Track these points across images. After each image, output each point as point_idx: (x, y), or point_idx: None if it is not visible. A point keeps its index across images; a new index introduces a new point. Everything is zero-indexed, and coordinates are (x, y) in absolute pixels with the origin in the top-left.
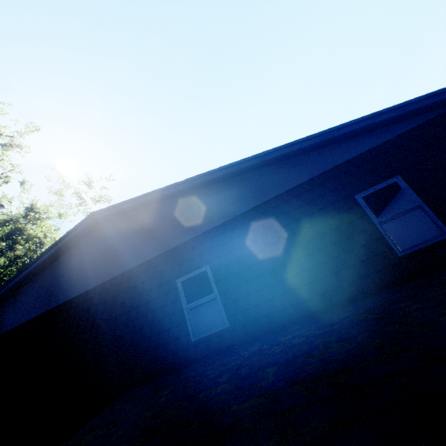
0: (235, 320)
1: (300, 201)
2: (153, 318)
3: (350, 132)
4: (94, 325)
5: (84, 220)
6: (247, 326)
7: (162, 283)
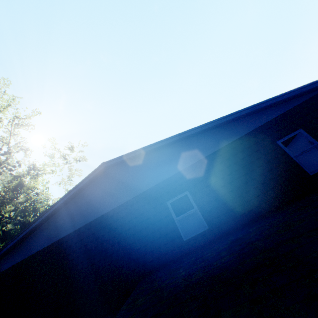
0: (212, 224)
1: (242, 147)
2: (153, 229)
3: (268, 105)
4: (110, 237)
5: (97, 168)
6: (221, 227)
7: (156, 205)
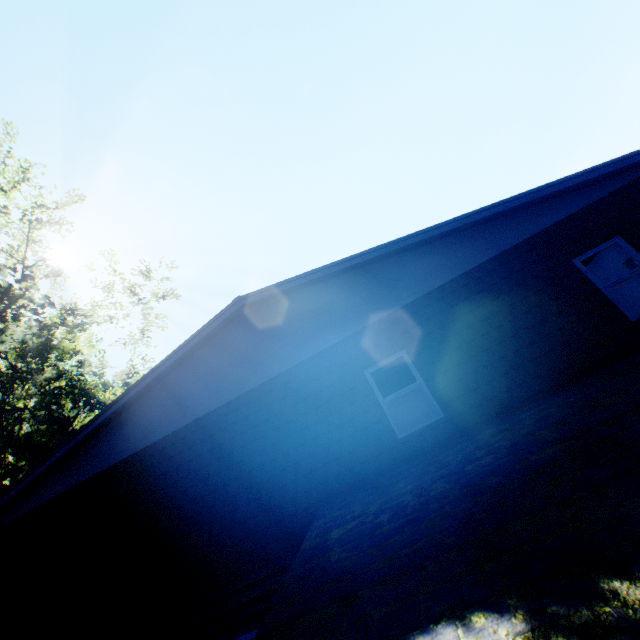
0: (450, 408)
1: (508, 269)
2: (341, 419)
3: (561, 190)
4: (257, 436)
5: (228, 308)
6: (467, 413)
7: (344, 377)
